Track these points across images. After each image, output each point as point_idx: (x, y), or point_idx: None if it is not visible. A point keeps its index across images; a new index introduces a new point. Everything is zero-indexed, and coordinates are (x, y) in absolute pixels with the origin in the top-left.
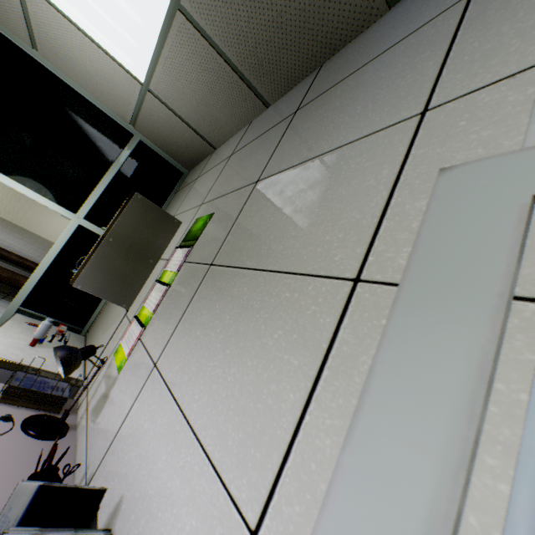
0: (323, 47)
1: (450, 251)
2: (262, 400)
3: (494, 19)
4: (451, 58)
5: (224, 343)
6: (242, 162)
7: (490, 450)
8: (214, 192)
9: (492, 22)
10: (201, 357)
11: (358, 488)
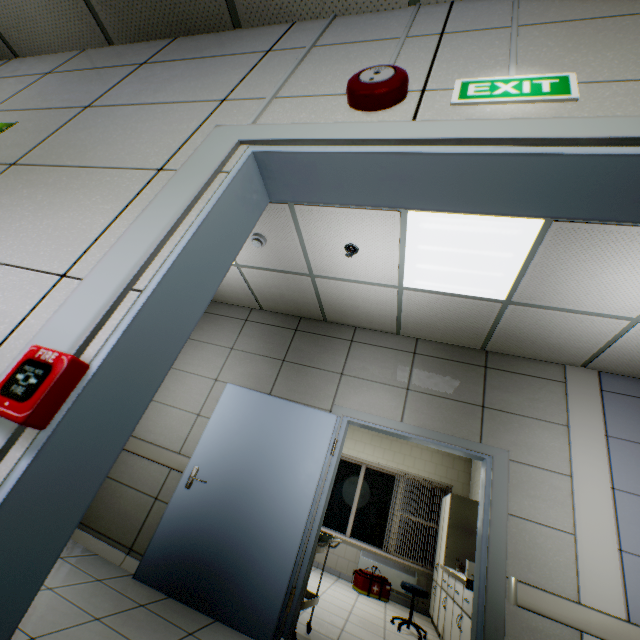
0: (179, 22)
1: (206, 155)
2: (77, 229)
3: (268, 71)
4: (246, 80)
5: (36, 211)
6: (66, 85)
7: (194, 211)
8: (16, 103)
9: (267, 72)
10: (1, 224)
11: (137, 231)
